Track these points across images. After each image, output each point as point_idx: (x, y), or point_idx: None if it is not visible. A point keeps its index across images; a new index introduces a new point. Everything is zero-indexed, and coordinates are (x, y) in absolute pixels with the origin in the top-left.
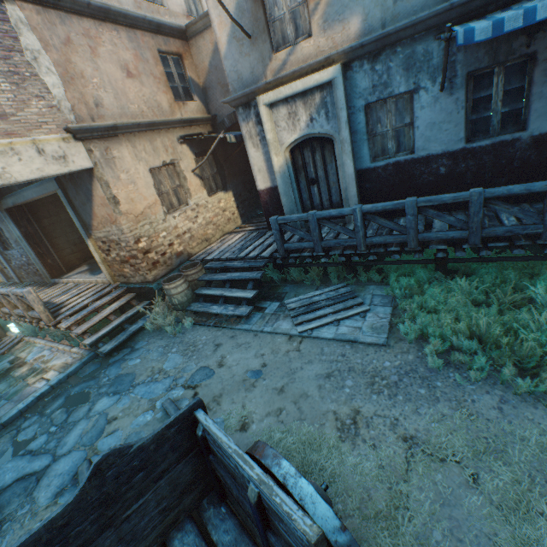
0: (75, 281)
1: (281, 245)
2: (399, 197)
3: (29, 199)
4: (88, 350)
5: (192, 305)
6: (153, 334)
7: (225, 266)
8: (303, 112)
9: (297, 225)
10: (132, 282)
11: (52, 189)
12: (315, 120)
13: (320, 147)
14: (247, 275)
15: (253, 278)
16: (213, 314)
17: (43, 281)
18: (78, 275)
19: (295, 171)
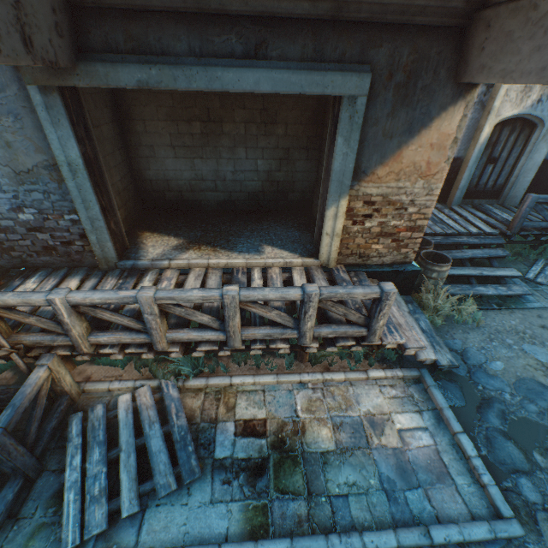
0: (215, 265)
1: (522, 223)
2: (547, 188)
3: (230, 90)
4: (407, 369)
5: (447, 288)
6: (444, 329)
7: (459, 242)
8: (537, 90)
9: (457, 200)
10: (370, 264)
11: (343, 90)
12: (541, 103)
13: (519, 129)
14: (494, 253)
15: (504, 255)
16: (473, 296)
17: (64, 266)
18: (194, 253)
19: (485, 146)
